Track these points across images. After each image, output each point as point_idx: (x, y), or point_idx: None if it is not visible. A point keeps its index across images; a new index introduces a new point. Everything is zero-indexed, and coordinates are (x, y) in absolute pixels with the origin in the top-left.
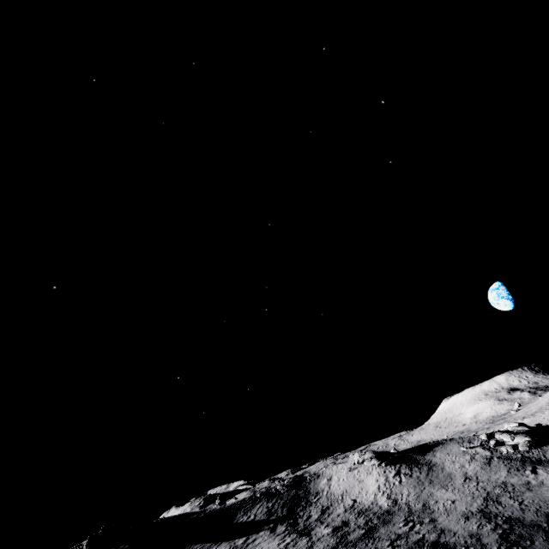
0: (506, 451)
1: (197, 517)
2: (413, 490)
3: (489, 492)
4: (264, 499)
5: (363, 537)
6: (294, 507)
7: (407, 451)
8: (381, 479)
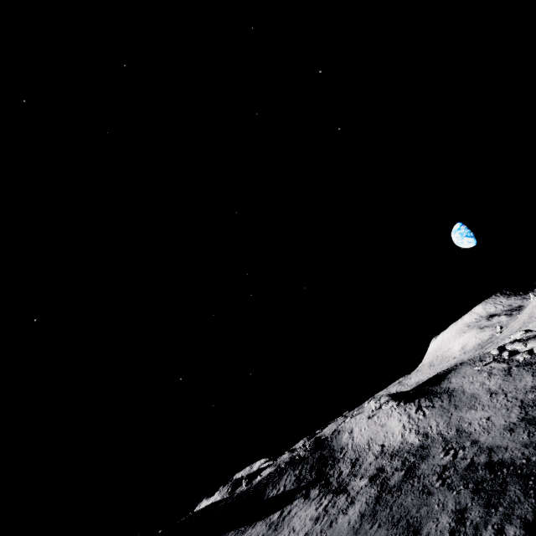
0: (523, 358)
1: (226, 504)
2: (441, 419)
3: (522, 400)
4: (290, 468)
5: (405, 478)
6: (322, 468)
7: (421, 386)
8: (403, 418)
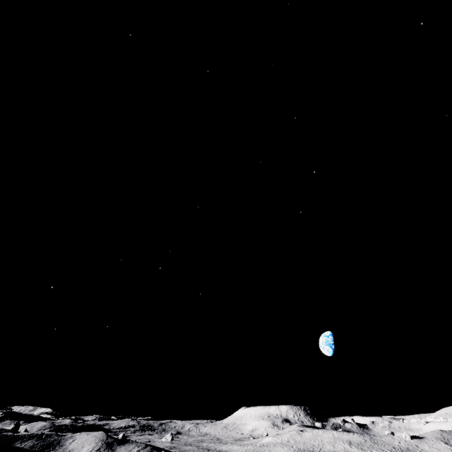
0: None
1: None
2: None
3: None
4: (36, 439)
5: None
6: (46, 448)
7: (116, 440)
8: (90, 449)
